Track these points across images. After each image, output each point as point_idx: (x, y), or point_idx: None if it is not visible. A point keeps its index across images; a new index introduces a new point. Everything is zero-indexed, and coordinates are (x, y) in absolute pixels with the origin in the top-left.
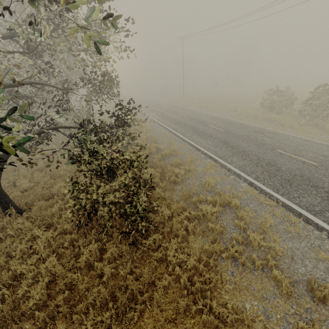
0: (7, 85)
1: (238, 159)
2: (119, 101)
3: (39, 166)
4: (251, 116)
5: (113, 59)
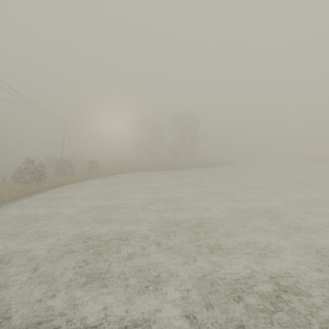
0: None
1: None
2: None
3: None
4: None
5: None
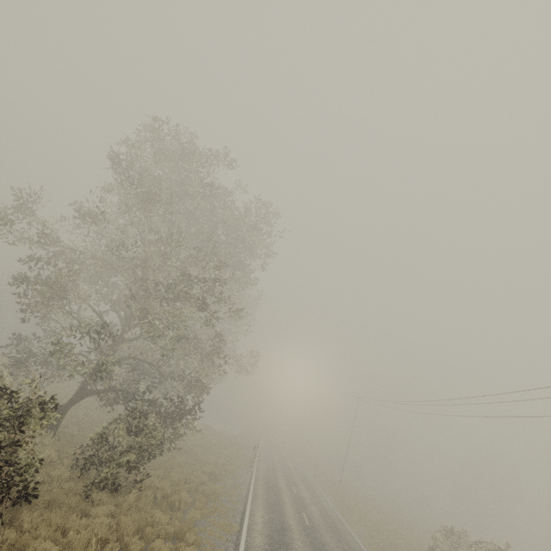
0: (137, 357)
1: (265, 540)
2: (183, 396)
3: (96, 427)
4: (389, 550)
5: (206, 372)
